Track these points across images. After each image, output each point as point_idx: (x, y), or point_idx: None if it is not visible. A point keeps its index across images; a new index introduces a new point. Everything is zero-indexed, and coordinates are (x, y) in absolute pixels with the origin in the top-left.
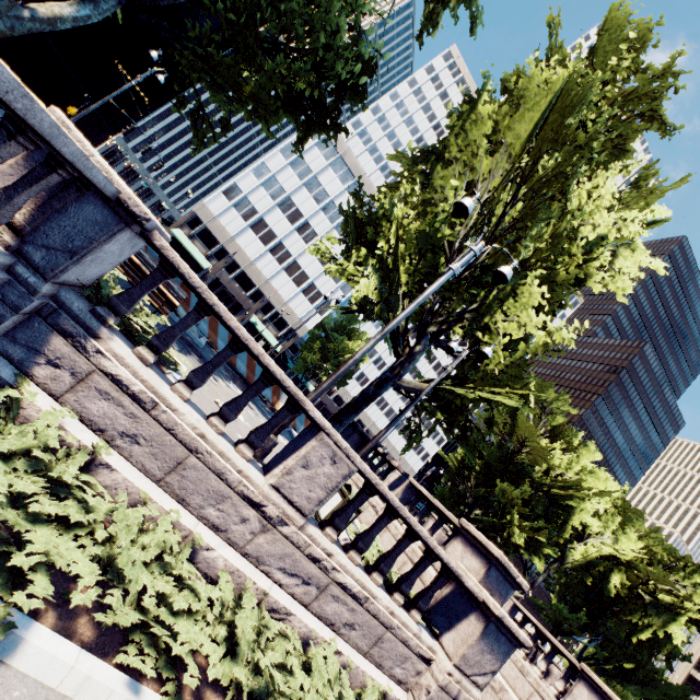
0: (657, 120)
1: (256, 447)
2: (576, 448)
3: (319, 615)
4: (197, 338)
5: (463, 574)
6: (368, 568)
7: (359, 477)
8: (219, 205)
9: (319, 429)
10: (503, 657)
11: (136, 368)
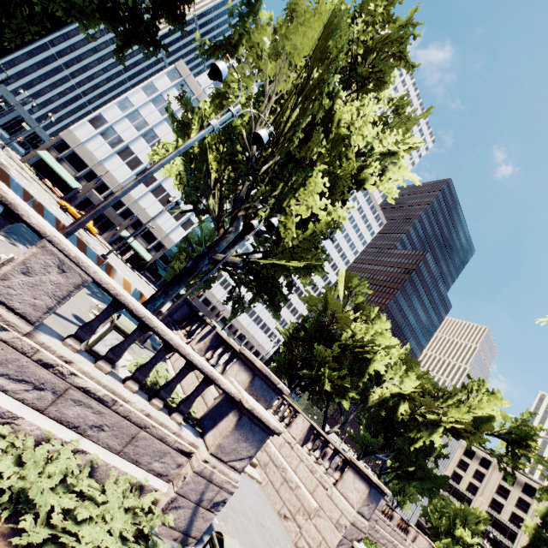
0: (405, 60)
1: None
2: (373, 319)
3: (59, 419)
4: None
5: (218, 378)
6: (125, 379)
7: (181, 336)
8: (85, 132)
9: (41, 236)
10: (259, 444)
11: None
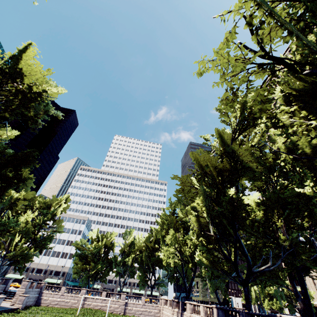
0: (34, 199)
1: None
2: (109, 236)
3: None
4: None
5: None
6: None
7: None
8: None
9: None
10: None
11: None
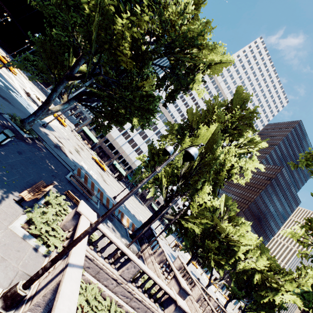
0: (252, 127)
1: (116, 265)
2: (240, 224)
3: (130, 305)
4: (97, 206)
5: (170, 293)
6: (144, 292)
7: (149, 248)
8: None
9: (131, 260)
10: None
11: (90, 251)
